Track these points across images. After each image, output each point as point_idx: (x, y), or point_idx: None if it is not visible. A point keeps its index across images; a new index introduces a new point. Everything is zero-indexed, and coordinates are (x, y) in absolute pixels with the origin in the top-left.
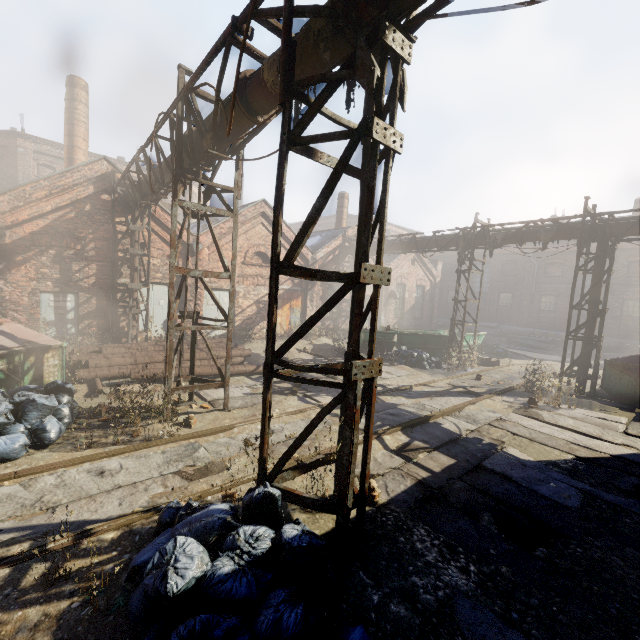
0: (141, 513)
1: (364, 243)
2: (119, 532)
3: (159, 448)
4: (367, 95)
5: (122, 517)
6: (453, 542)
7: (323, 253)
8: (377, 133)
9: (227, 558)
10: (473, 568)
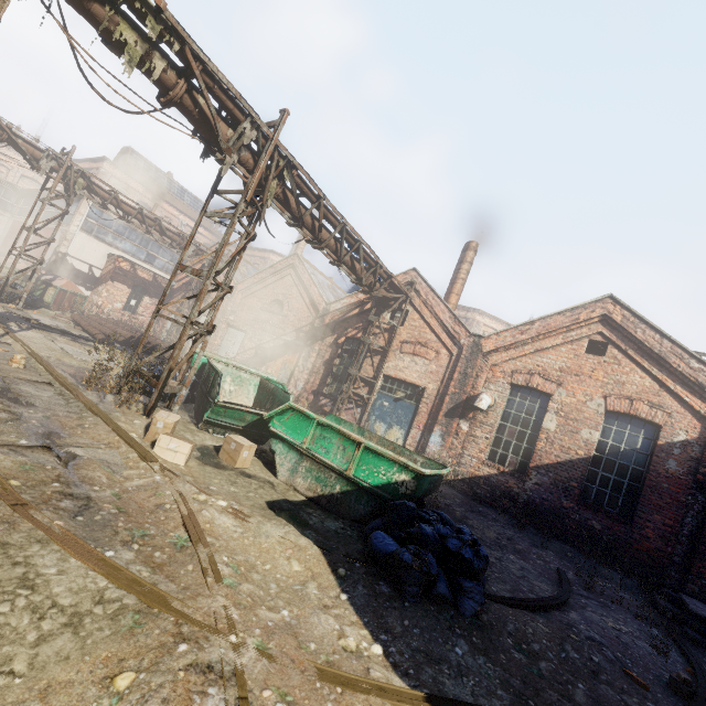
0: None
1: None
2: None
3: None
4: None
5: None
6: None
7: (342, 304)
8: None
9: None
10: None
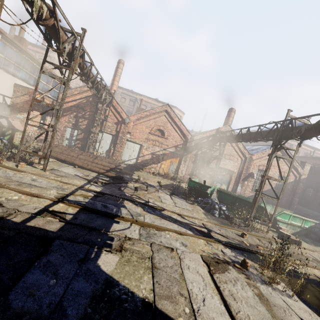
0: None
1: None
2: None
3: None
4: None
5: None
6: None
7: (199, 137)
8: None
9: None
10: None
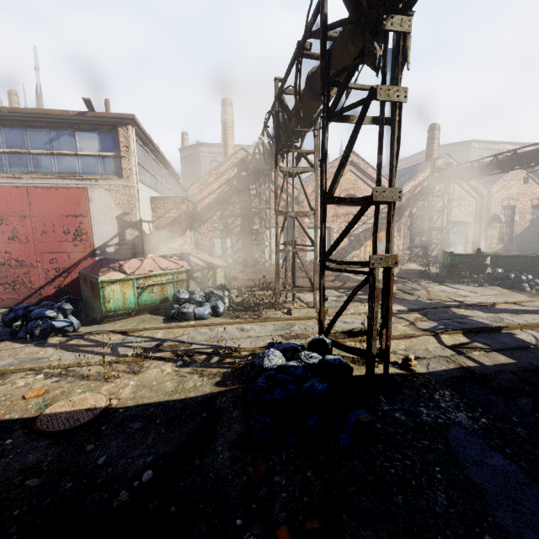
0: (259, 348)
1: (377, 174)
2: (249, 353)
3: (272, 323)
4: (393, 59)
5: (250, 348)
6: (475, 405)
7: (409, 187)
8: (380, 96)
9: (294, 362)
10: (485, 421)
